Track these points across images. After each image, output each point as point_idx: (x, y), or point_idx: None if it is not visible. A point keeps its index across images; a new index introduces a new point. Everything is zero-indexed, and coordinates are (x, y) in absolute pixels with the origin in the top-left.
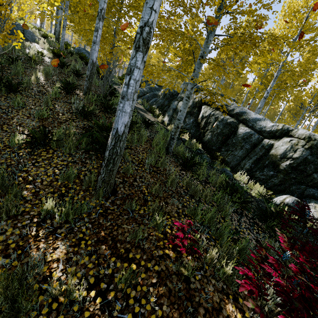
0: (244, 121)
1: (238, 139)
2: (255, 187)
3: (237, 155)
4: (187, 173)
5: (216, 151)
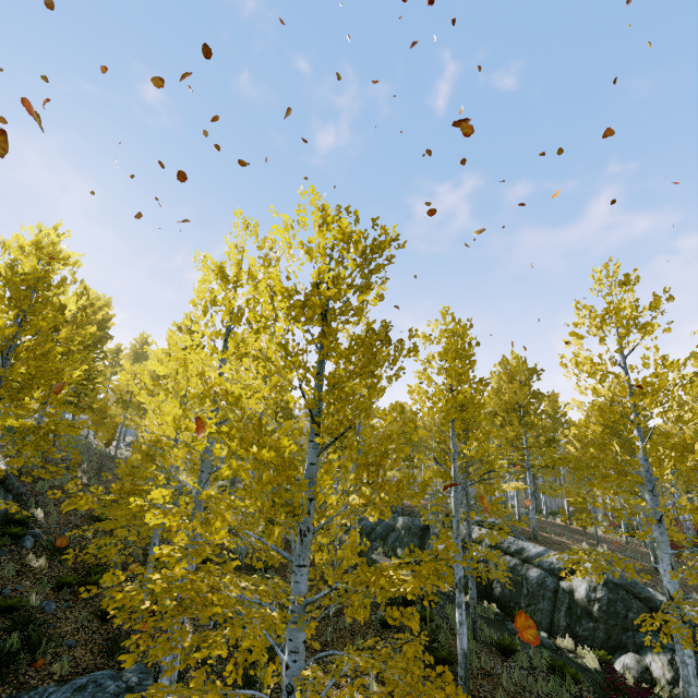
0: (528, 560)
1: (534, 586)
2: (586, 651)
3: (544, 608)
4: (509, 664)
5: (517, 609)
